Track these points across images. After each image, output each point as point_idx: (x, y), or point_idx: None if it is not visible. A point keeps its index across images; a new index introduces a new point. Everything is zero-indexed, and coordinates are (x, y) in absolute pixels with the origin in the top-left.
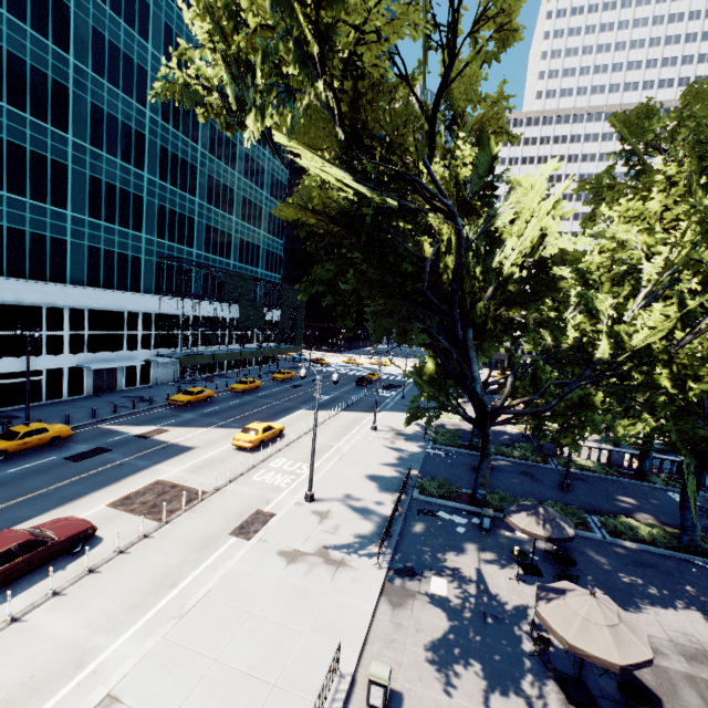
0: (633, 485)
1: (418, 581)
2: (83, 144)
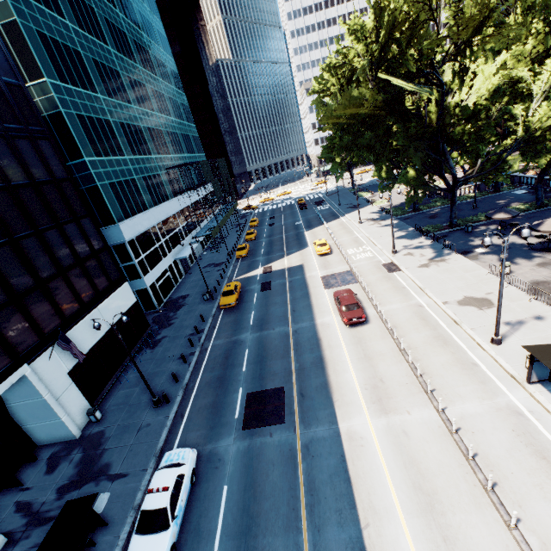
0: (497, 195)
1: (472, 252)
2: (105, 98)
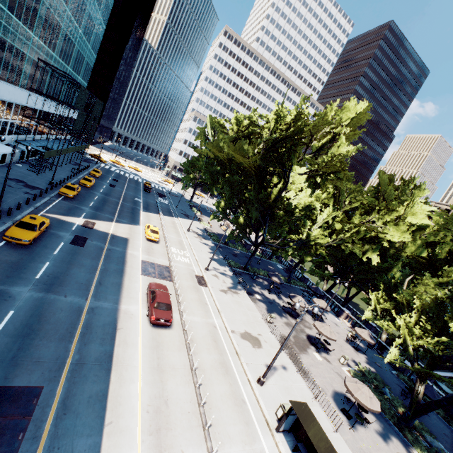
0: (269, 262)
1: (253, 296)
2: None
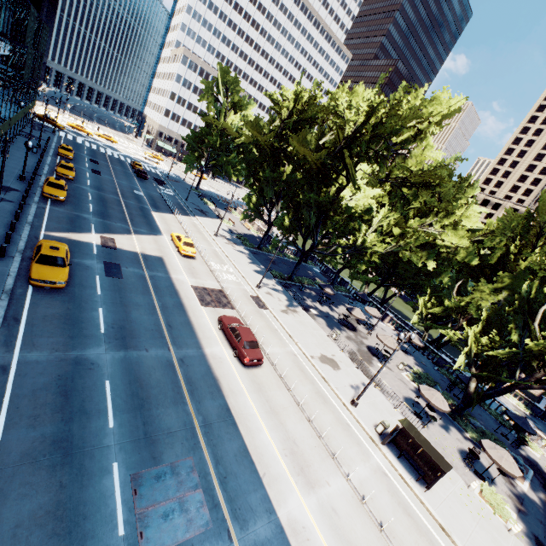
0: (306, 265)
1: (310, 311)
2: None
